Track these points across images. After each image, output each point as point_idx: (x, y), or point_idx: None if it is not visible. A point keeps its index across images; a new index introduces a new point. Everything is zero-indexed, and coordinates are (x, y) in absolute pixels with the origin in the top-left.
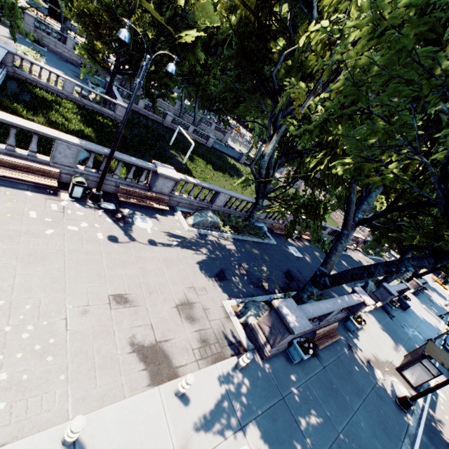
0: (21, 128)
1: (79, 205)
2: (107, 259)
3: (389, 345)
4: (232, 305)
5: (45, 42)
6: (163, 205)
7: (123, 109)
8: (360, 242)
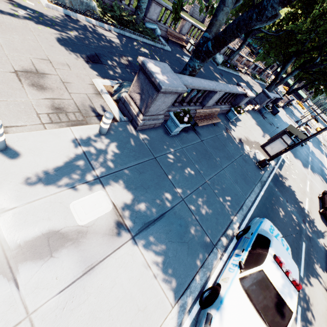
0: None
1: None
2: None
3: (259, 133)
4: (105, 85)
5: None
6: None
7: None
8: (251, 65)
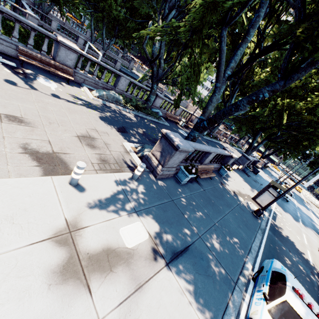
0: None
1: None
2: (2, 92)
3: (247, 187)
4: (131, 146)
5: None
6: (68, 76)
7: (33, 19)
8: (228, 136)
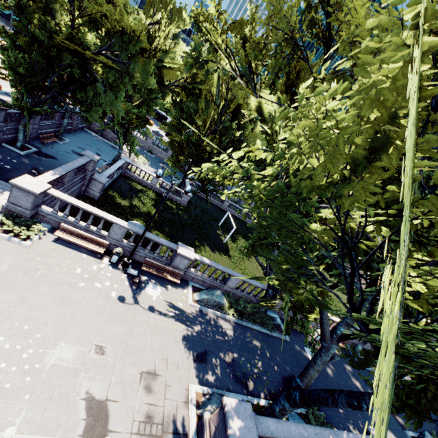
0: (96, 215)
1: (112, 268)
2: (108, 314)
3: None
4: (198, 391)
5: (155, 152)
6: (176, 279)
7: (187, 196)
8: None
